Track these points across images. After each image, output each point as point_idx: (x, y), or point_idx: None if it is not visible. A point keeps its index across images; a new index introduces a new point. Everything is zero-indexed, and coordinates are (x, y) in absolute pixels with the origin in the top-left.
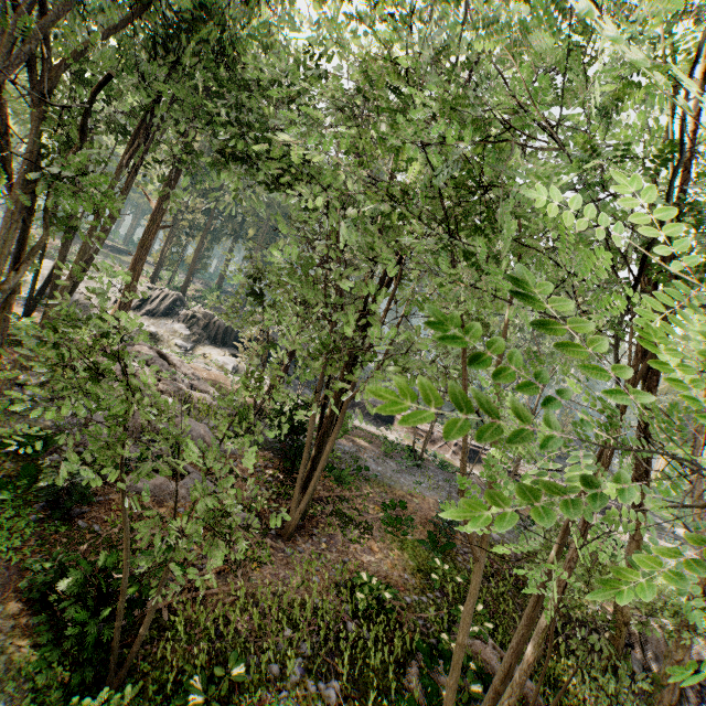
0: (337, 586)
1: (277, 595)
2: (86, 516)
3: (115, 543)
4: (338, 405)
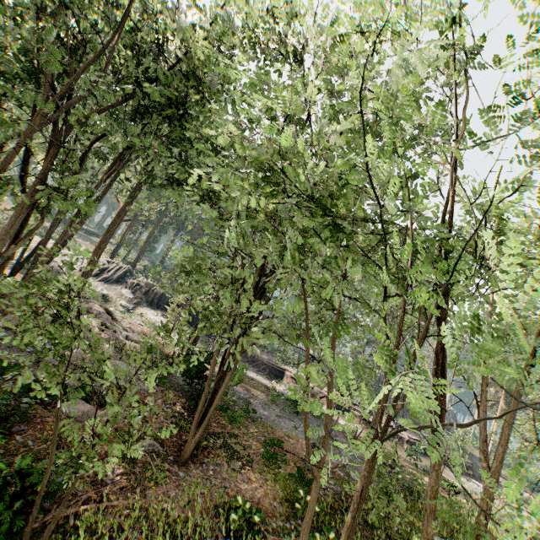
0: (216, 506)
1: (166, 510)
2: (24, 433)
3: (42, 457)
4: (232, 356)
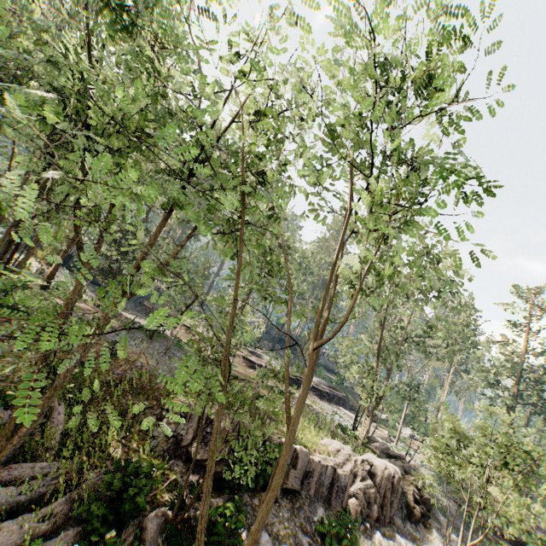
0: None
1: None
2: None
3: None
4: (9, 249)
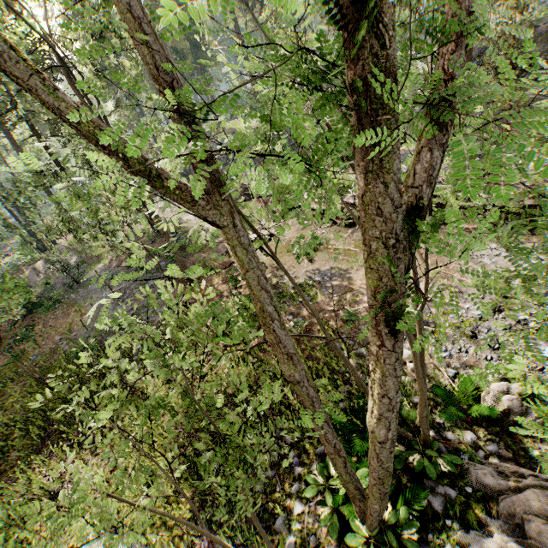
0: None
1: None
2: None
3: None
4: None
